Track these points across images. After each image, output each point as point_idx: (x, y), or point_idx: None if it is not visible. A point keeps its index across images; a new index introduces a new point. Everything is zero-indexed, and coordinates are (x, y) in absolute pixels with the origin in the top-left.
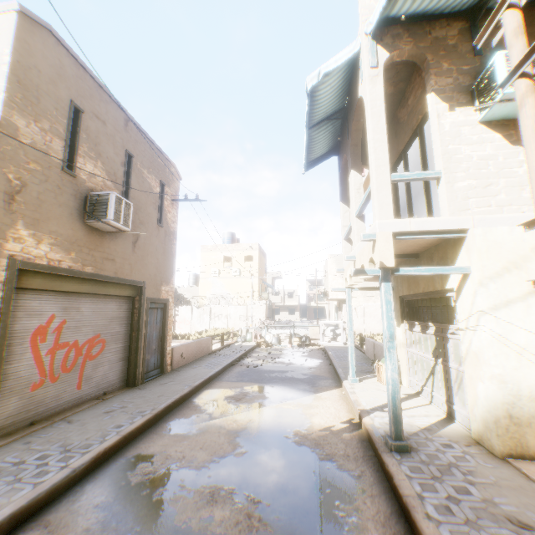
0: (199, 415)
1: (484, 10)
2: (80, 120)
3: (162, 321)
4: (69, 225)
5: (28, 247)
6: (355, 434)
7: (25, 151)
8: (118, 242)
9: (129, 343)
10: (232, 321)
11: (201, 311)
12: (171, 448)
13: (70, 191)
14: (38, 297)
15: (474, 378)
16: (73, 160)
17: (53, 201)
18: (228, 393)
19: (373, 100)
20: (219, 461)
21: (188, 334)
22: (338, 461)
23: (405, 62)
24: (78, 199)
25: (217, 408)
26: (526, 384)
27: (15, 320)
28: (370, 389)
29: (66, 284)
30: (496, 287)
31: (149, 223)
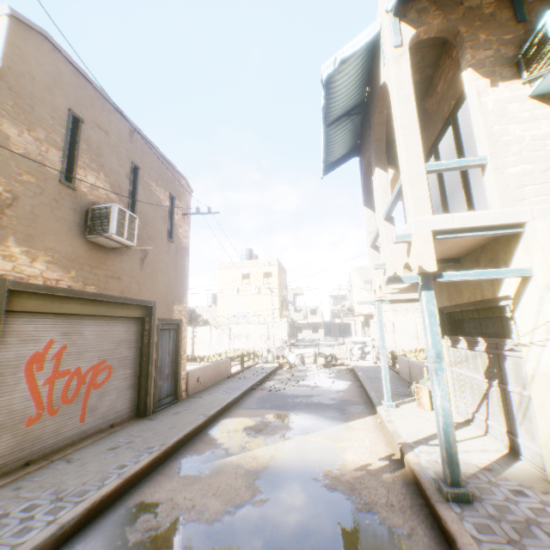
0: (214, 451)
1: None
2: (80, 130)
3: (175, 343)
4: (68, 241)
5: (21, 266)
6: (398, 474)
7: (17, 162)
8: (124, 258)
9: (139, 368)
10: (253, 341)
11: (220, 331)
12: (180, 494)
13: (69, 204)
14: (34, 320)
15: (546, 405)
16: (72, 172)
17: (50, 216)
18: (247, 422)
19: (399, 83)
20: (235, 511)
21: (207, 356)
22: (381, 512)
23: (432, 43)
24: (78, 213)
25: (235, 441)
26: None
27: (7, 347)
28: (410, 416)
29: (66, 306)
30: None
31: (158, 238)
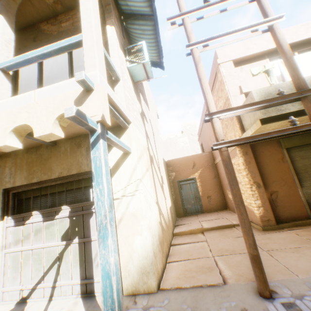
0: None
1: (130, 20)
2: None
3: None
4: None
5: None
6: None
7: None
8: None
9: None
10: None
11: None
12: None
13: None
14: None
15: (131, 235)
16: None
17: None
18: None
19: None
20: None
21: None
22: None
23: None
24: None
25: None
26: (153, 226)
27: None
28: None
29: None
30: (141, 164)
31: None
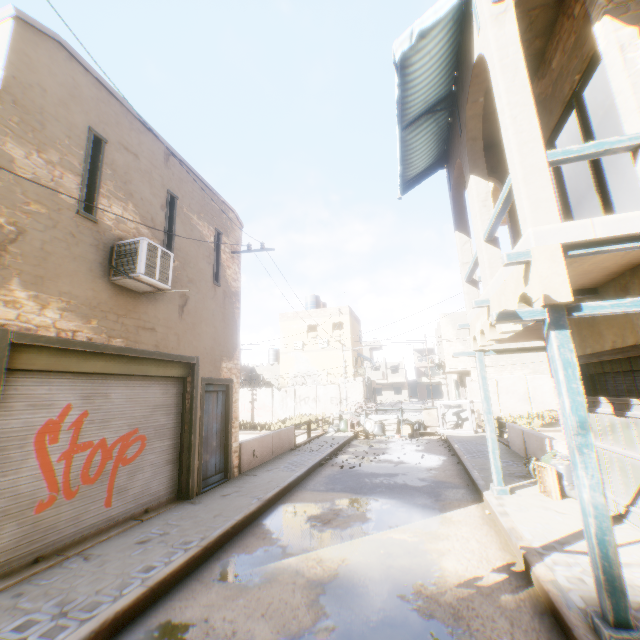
0: (267, 549)
1: None
2: (103, 152)
3: (225, 408)
4: (88, 284)
5: (27, 314)
6: (523, 596)
7: (23, 189)
8: (159, 305)
9: (179, 439)
10: (322, 405)
11: (284, 394)
12: (218, 612)
13: (89, 240)
14: (47, 381)
15: None
16: (93, 202)
17: (65, 253)
18: (313, 510)
19: (501, 49)
20: None
21: (269, 423)
22: None
23: (543, 3)
24: (100, 250)
25: (295, 536)
26: None
27: (12, 414)
28: (531, 506)
29: (86, 363)
30: None
31: (201, 282)
